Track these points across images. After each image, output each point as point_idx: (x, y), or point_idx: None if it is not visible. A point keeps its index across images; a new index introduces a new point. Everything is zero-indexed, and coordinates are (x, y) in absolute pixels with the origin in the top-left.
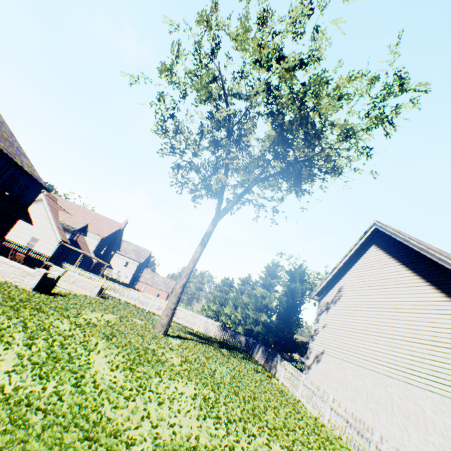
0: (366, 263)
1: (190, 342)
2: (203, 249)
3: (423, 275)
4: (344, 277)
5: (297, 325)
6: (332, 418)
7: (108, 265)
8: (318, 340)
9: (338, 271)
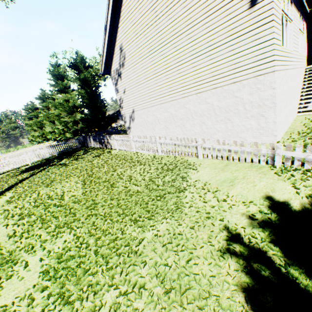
0: (131, 1)
1: (26, 183)
2: None
3: None
4: (119, 34)
5: (104, 106)
6: (164, 149)
7: None
8: (126, 106)
9: (111, 29)
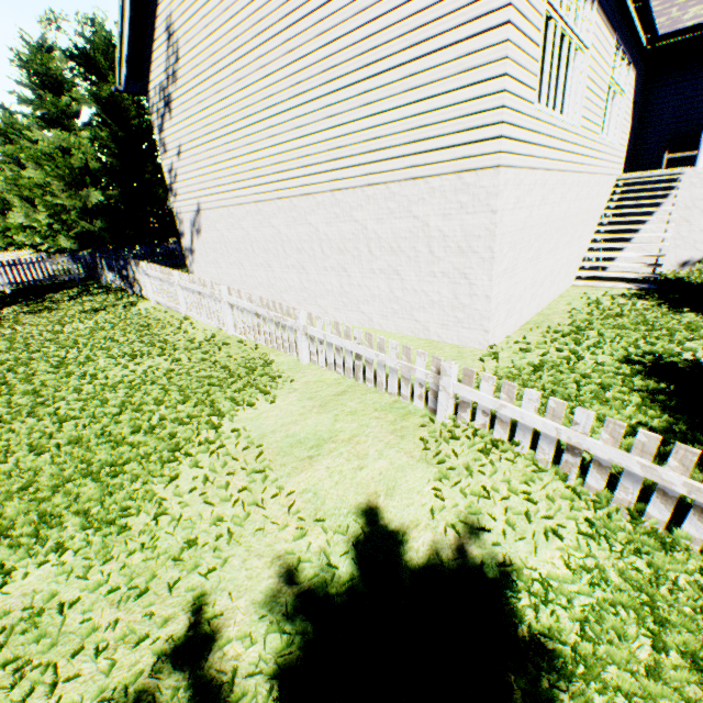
0: None
1: None
2: None
3: None
4: None
5: (162, 183)
6: (238, 321)
7: None
8: (183, 191)
9: None
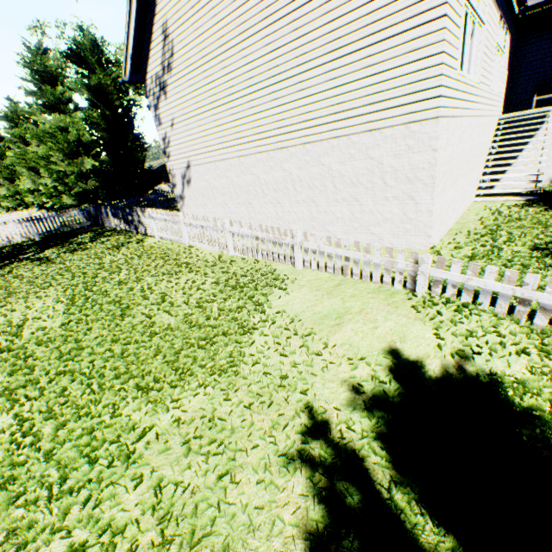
0: None
1: None
2: None
3: None
4: None
5: (140, 148)
6: (238, 244)
7: None
8: (176, 153)
9: None
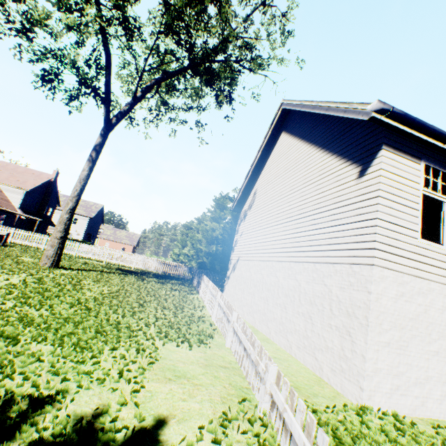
0: (275, 155)
1: (96, 273)
2: (92, 166)
3: (316, 142)
4: (259, 179)
5: None
6: (217, 313)
7: (47, 222)
8: (236, 250)
9: (254, 174)
